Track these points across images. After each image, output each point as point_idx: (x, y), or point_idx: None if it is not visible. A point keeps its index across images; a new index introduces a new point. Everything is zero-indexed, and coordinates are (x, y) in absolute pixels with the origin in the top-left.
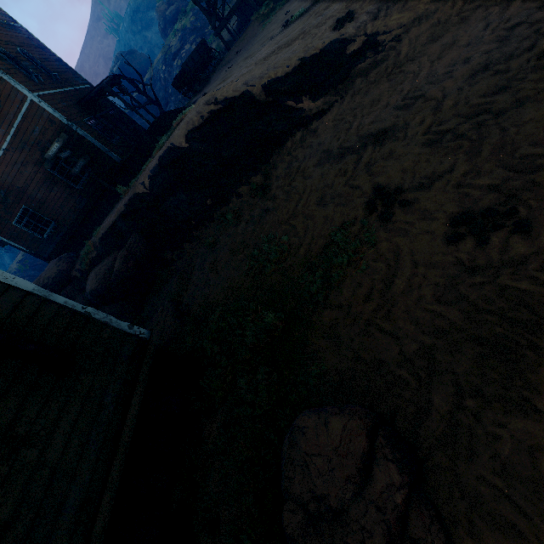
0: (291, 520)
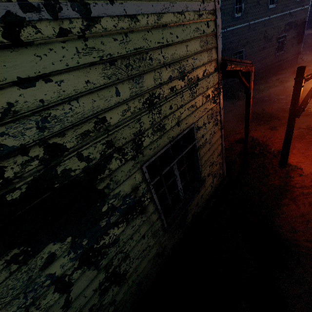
0: (311, 65)
